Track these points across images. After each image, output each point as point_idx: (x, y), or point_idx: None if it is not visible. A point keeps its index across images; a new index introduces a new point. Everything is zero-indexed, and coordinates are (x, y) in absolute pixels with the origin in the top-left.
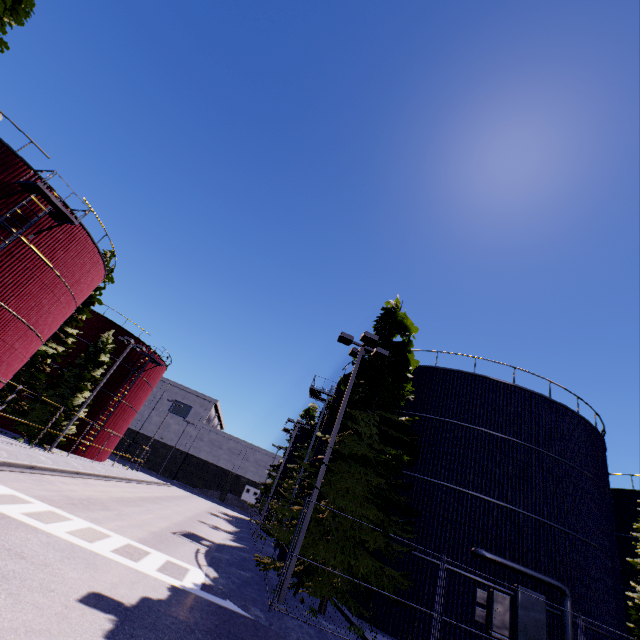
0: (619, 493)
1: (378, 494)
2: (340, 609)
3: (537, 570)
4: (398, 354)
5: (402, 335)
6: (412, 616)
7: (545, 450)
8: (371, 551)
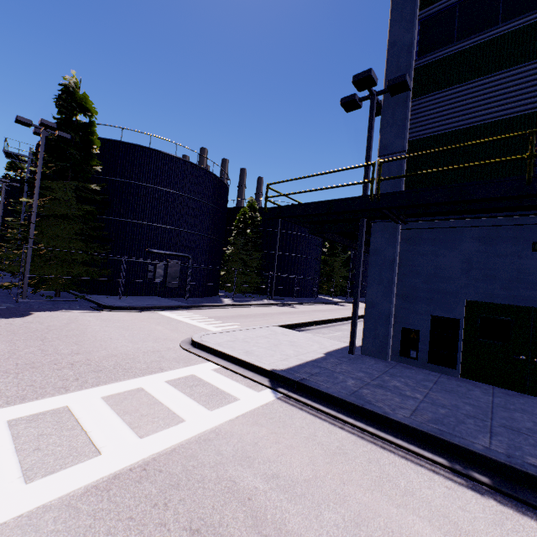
0: (239, 209)
1: (83, 234)
2: (72, 293)
3: (179, 252)
4: (82, 135)
5: (85, 115)
6: (116, 285)
7: (190, 196)
8: (84, 263)
